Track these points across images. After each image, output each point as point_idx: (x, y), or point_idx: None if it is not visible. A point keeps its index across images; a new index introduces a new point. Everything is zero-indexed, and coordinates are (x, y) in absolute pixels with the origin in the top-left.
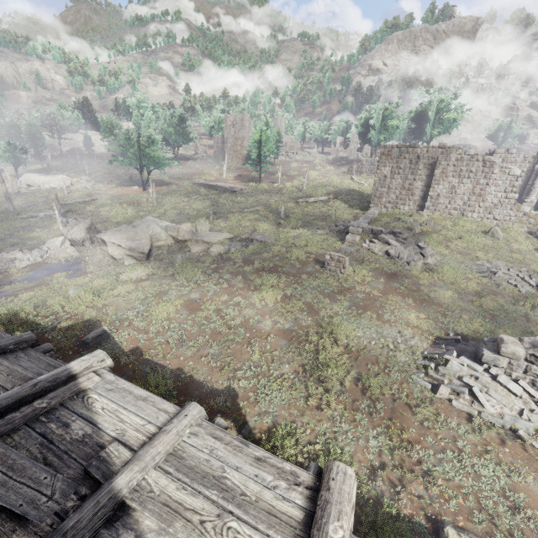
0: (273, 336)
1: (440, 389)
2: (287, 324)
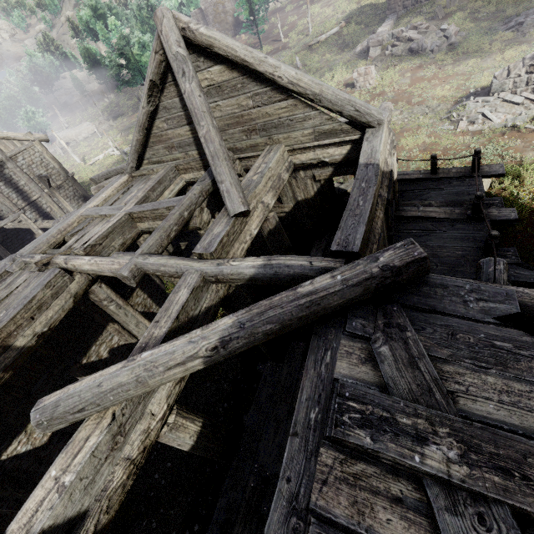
0: None
1: (459, 125)
2: None
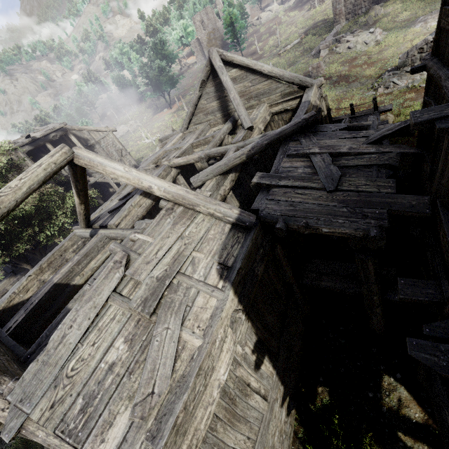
0: None
1: (378, 90)
2: None
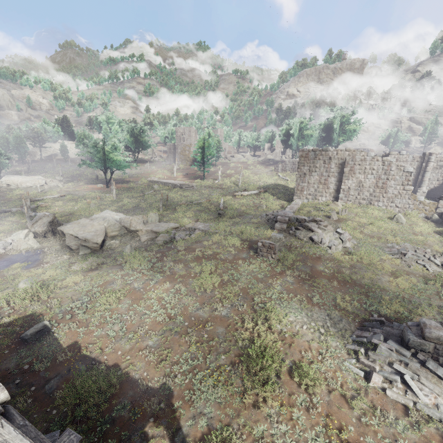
0: (211, 324)
1: (372, 377)
2: (224, 311)
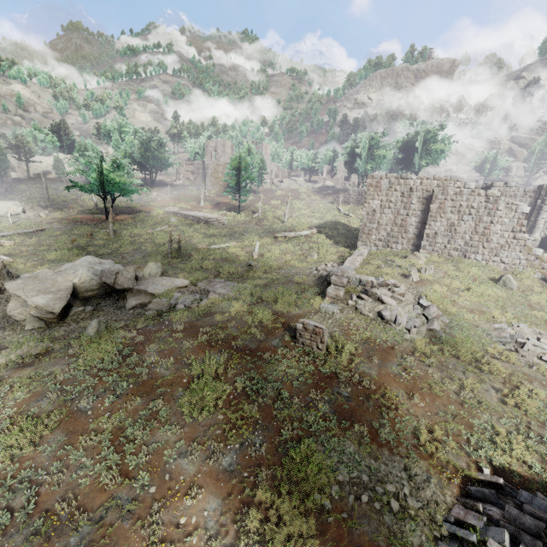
0: (197, 490)
1: None
2: (226, 459)
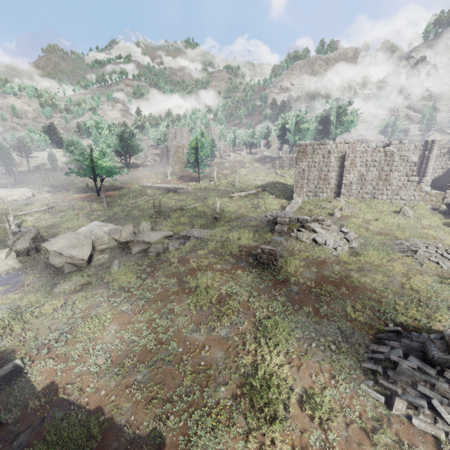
0: (208, 348)
1: (395, 404)
2: (223, 331)
